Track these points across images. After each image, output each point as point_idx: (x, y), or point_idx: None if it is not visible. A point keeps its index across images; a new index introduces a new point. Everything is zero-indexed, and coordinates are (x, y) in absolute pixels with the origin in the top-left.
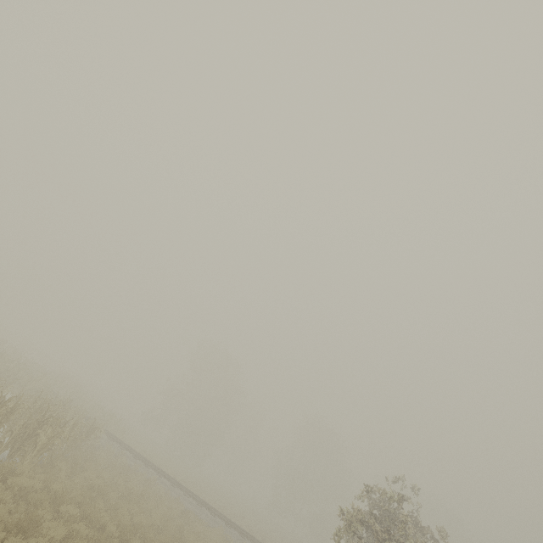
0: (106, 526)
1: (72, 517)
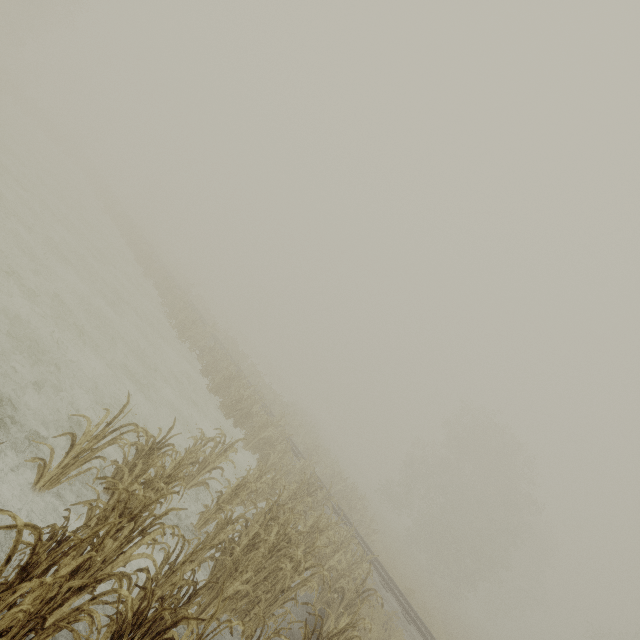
0: None
1: None
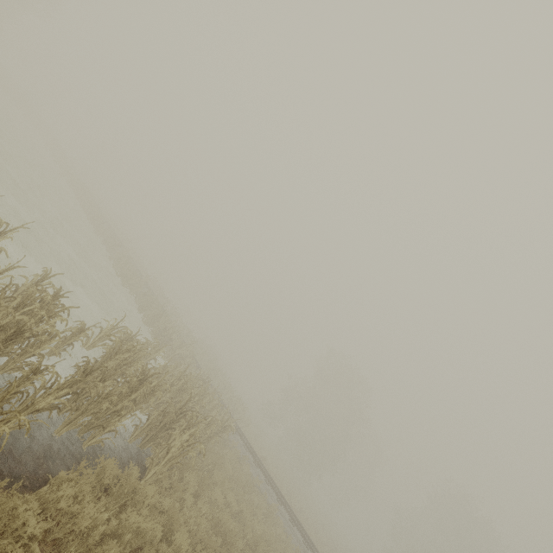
0: None
1: None
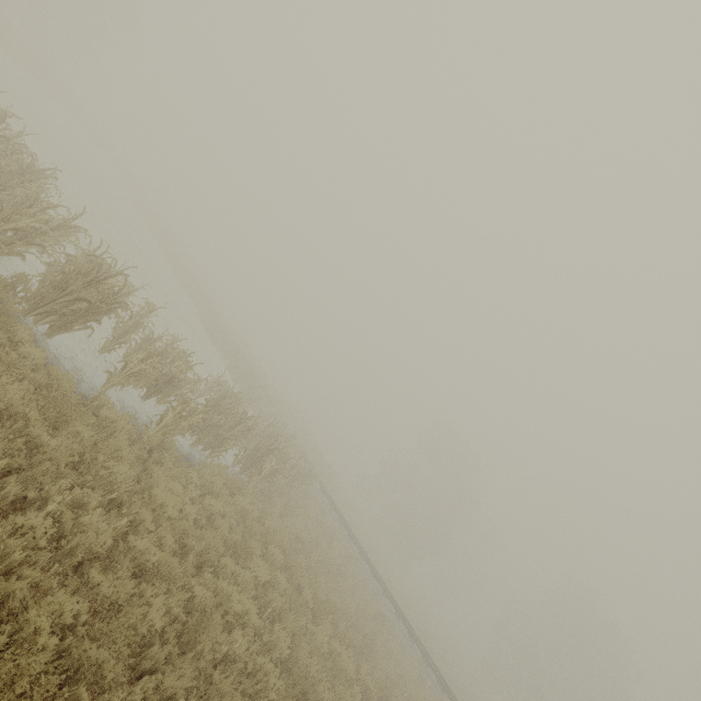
0: (303, 588)
1: (277, 562)
